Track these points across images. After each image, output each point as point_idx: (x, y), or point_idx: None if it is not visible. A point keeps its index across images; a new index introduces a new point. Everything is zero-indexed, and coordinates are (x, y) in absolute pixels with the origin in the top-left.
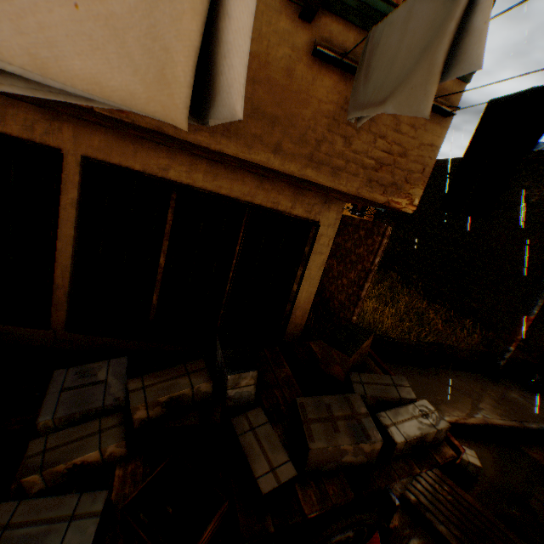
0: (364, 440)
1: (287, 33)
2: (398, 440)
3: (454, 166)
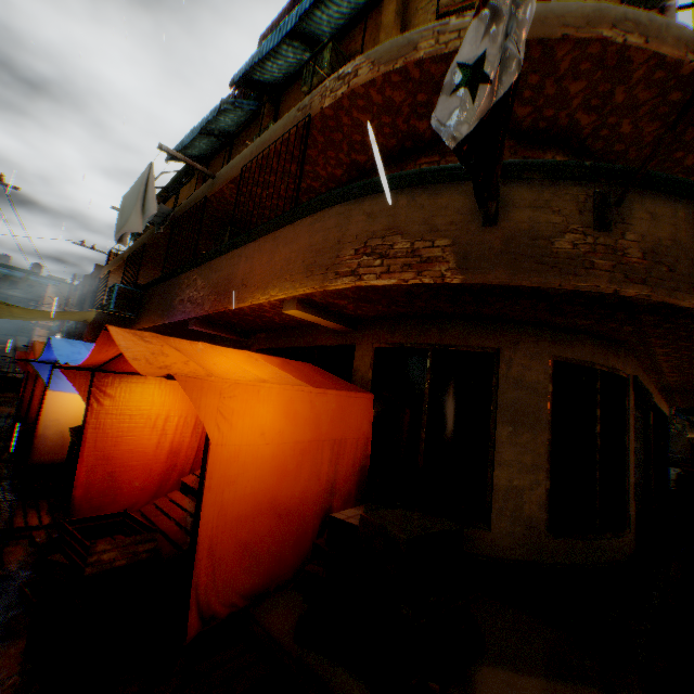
0: None
1: None
2: None
3: None
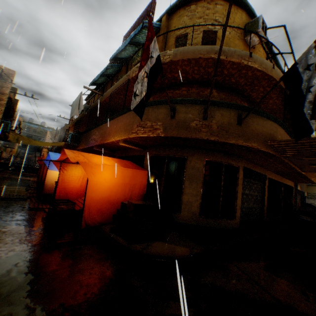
0: None
1: None
2: None
3: None
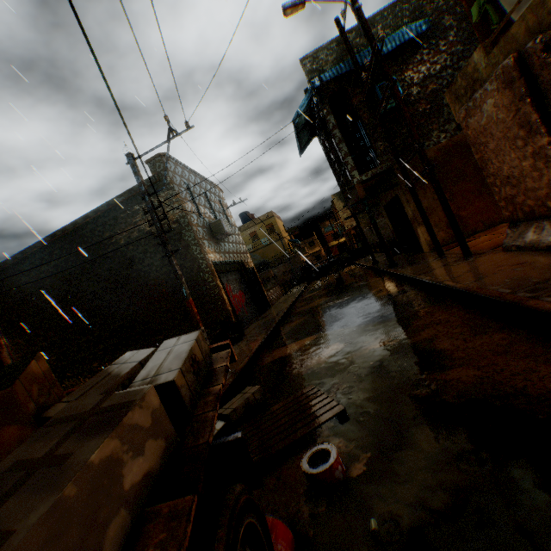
0: (126, 412)
1: None
2: (172, 377)
3: (38, 252)
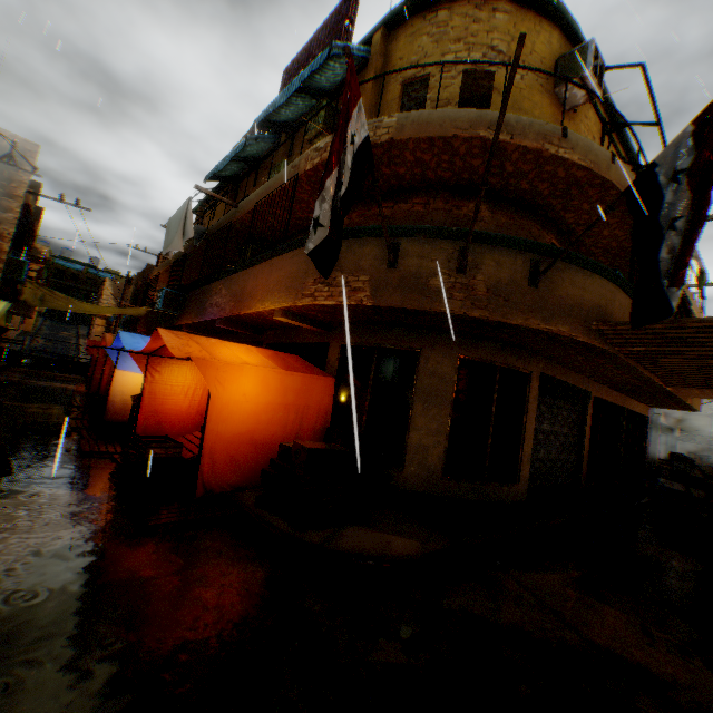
0: None
1: None
2: None
3: None
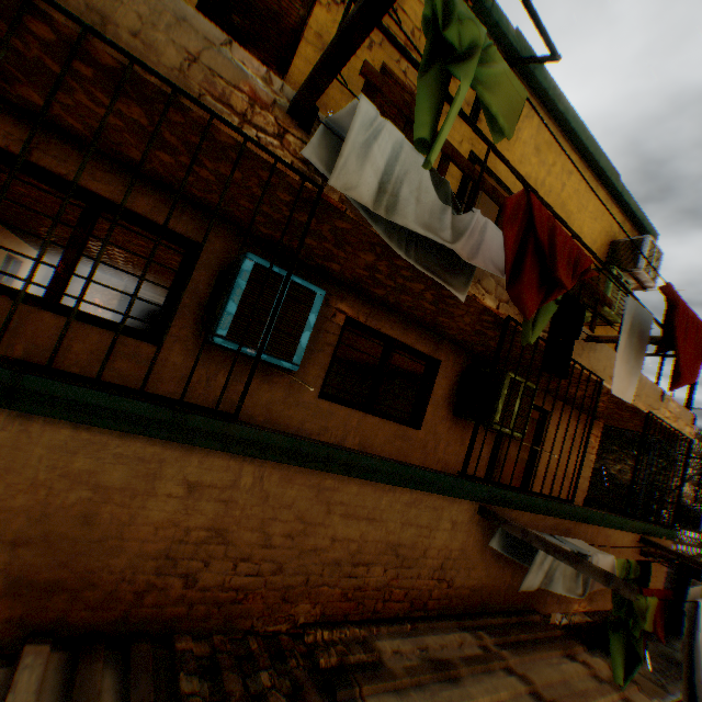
0: None
1: (632, 547)
2: None
3: None
